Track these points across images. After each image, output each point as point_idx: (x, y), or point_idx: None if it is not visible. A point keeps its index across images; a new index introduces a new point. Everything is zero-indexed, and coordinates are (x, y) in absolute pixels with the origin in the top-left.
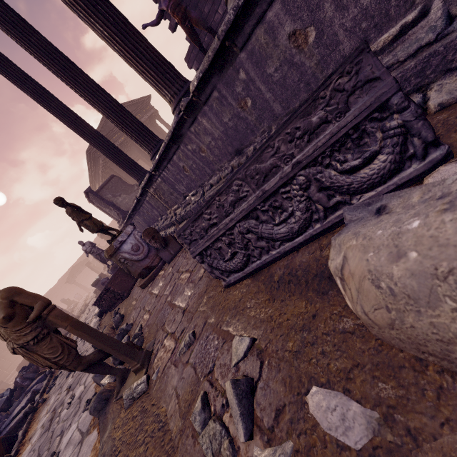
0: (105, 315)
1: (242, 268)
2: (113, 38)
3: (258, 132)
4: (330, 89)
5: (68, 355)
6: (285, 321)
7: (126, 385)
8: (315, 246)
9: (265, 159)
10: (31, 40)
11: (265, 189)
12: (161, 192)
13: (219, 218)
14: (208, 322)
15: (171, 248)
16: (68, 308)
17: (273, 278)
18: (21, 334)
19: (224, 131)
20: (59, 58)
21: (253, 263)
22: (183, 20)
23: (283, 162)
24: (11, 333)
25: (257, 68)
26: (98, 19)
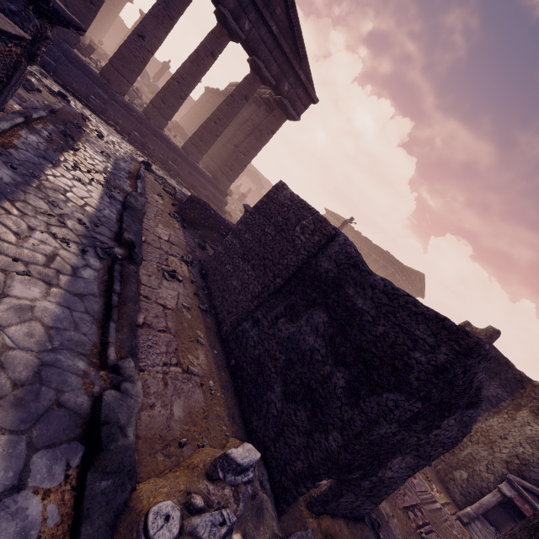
0: None
1: None
2: None
3: None
4: None
5: None
6: None
7: None
8: None
9: None
10: None
11: None
12: None
13: None
14: None
15: None
16: None
17: None
18: None
19: None
20: None
21: None
22: None
23: None
24: None
25: None
26: None
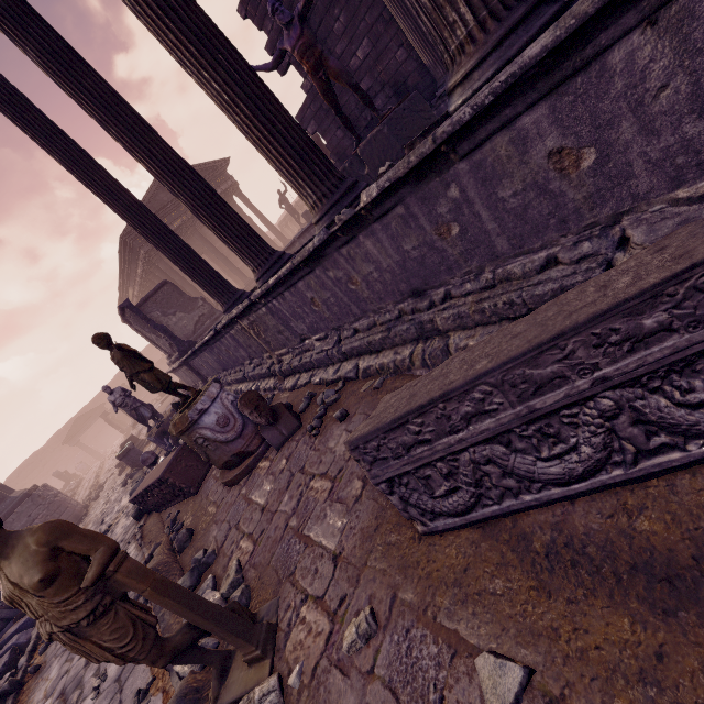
0: (147, 517)
1: (463, 512)
2: (237, 104)
3: (459, 271)
4: (687, 286)
5: (143, 641)
6: (593, 650)
7: (230, 684)
8: (613, 504)
9: (544, 363)
10: (83, 82)
11: (534, 406)
12: (262, 327)
13: (436, 434)
14: (400, 597)
15: (283, 426)
16: (67, 489)
17: (533, 545)
18: (67, 608)
19: (400, 261)
20: (126, 115)
21: (485, 507)
22: (316, 69)
23: (577, 373)
24: (50, 606)
25: (482, 187)
26: (217, 75)
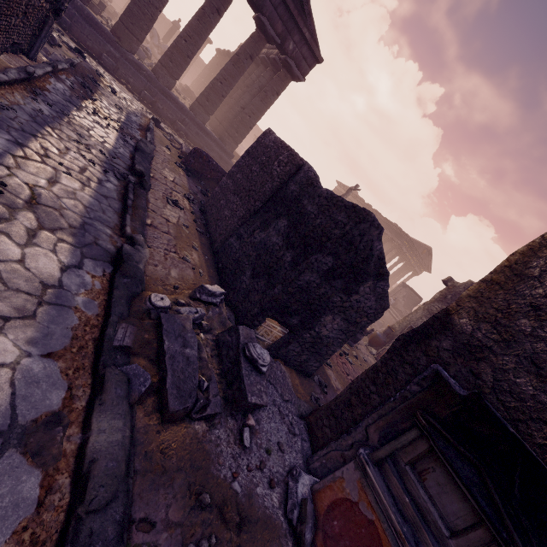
0: None
1: None
2: None
3: None
4: None
5: None
6: None
7: None
8: None
9: None
10: None
11: None
12: None
13: None
14: None
15: None
16: None
17: None
18: None
19: None
20: None
21: None
22: None
23: None
24: None
25: None
26: None
